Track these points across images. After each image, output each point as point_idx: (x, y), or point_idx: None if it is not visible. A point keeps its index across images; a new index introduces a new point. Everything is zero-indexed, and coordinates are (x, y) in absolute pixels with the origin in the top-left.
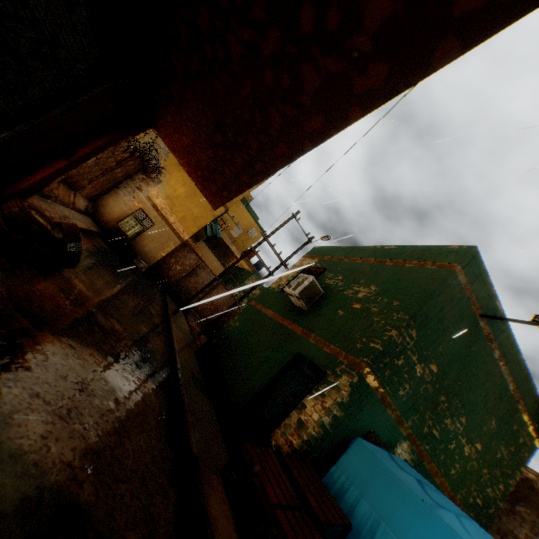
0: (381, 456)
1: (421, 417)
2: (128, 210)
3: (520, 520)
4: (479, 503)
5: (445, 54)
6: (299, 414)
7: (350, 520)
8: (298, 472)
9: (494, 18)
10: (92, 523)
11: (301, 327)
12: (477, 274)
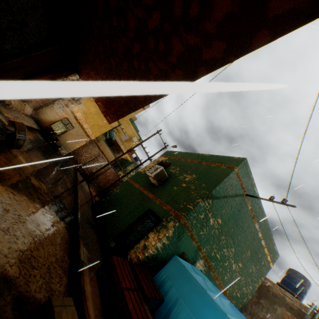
0: (186, 265)
1: (211, 247)
2: (58, 118)
3: (262, 307)
4: (239, 295)
5: (201, 72)
6: (145, 242)
7: (164, 298)
8: (139, 272)
9: (216, 64)
10: (16, 286)
11: (153, 194)
12: (246, 173)
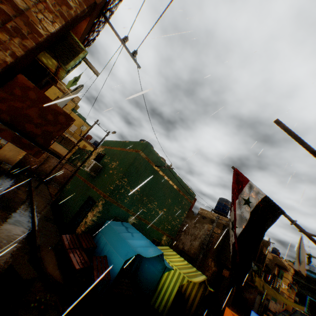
0: (116, 224)
1: (137, 207)
2: None
3: (197, 228)
4: (170, 228)
5: None
6: (85, 219)
7: (100, 246)
8: (82, 238)
9: None
10: None
11: (92, 184)
12: (150, 152)
